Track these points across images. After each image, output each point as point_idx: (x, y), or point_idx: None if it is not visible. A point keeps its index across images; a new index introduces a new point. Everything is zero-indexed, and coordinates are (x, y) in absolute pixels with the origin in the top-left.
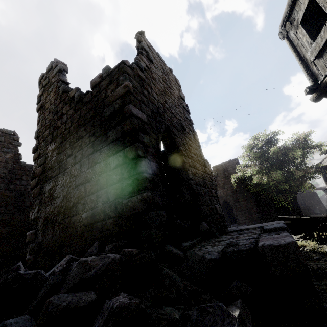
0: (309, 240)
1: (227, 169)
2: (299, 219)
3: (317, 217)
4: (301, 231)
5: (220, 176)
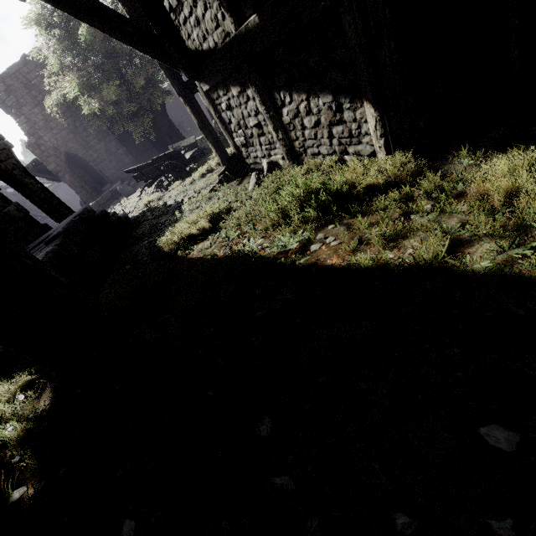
0: (160, 189)
1: (31, 84)
2: (145, 166)
3: (158, 159)
4: (154, 179)
5: (28, 103)
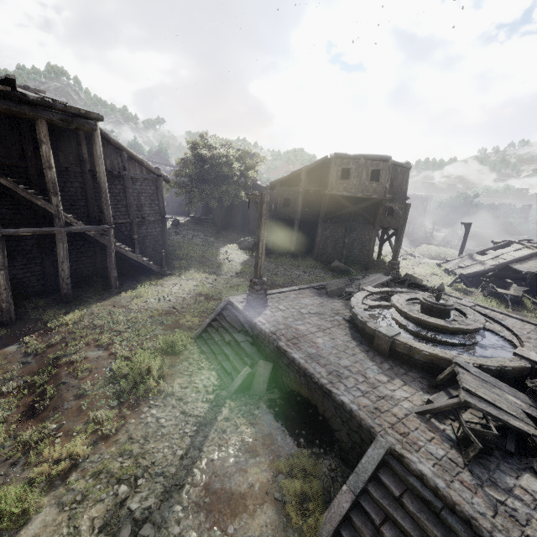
0: None
1: None
2: None
3: None
4: None
5: None
